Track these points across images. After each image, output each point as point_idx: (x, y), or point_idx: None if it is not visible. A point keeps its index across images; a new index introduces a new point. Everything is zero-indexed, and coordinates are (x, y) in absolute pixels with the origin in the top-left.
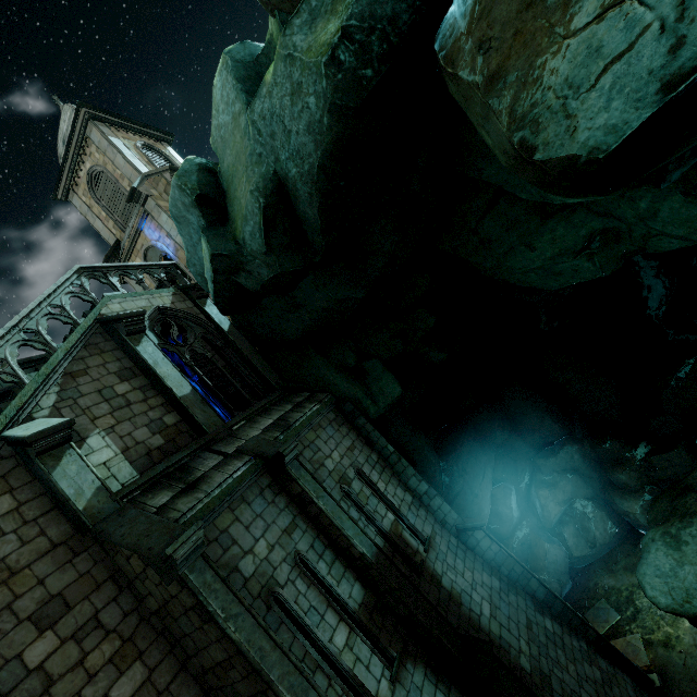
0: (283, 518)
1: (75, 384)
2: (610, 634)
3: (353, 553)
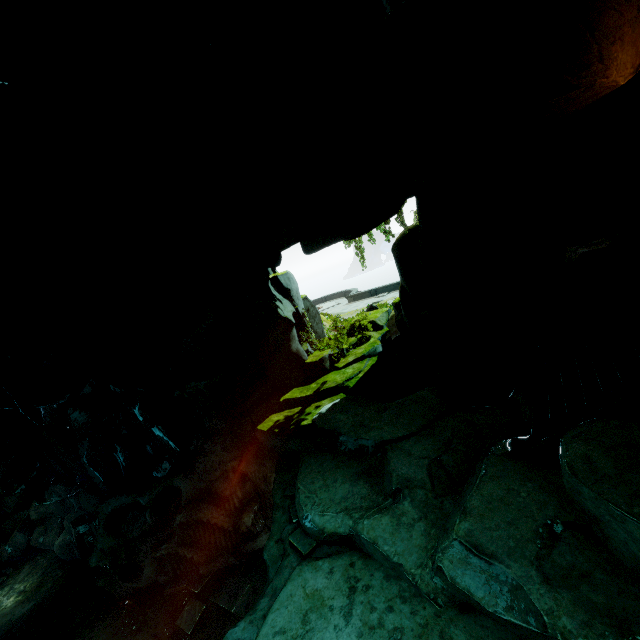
0: None
1: None
2: None
3: None
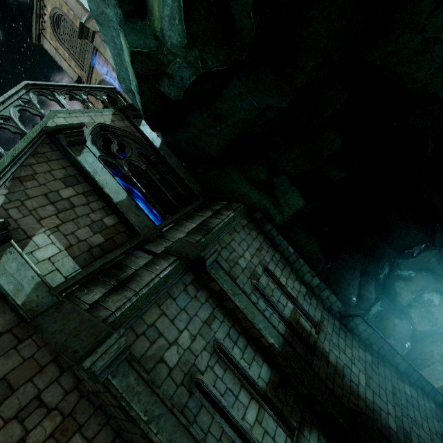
0: (204, 311)
1: (23, 188)
2: (442, 389)
3: (263, 342)
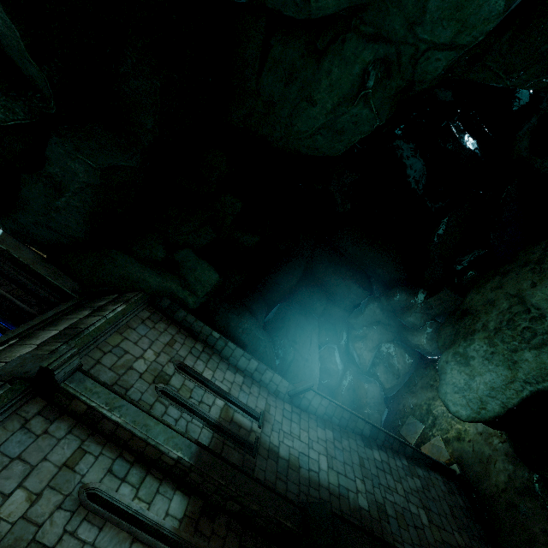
0: (62, 449)
1: None
2: (419, 442)
3: (166, 462)
